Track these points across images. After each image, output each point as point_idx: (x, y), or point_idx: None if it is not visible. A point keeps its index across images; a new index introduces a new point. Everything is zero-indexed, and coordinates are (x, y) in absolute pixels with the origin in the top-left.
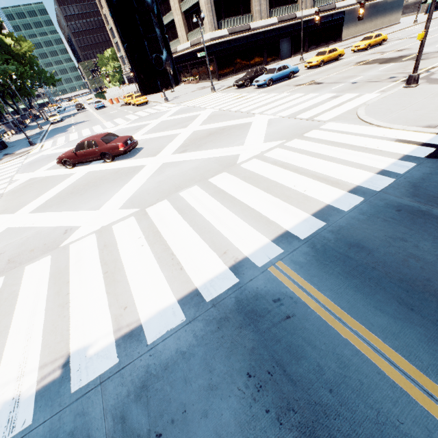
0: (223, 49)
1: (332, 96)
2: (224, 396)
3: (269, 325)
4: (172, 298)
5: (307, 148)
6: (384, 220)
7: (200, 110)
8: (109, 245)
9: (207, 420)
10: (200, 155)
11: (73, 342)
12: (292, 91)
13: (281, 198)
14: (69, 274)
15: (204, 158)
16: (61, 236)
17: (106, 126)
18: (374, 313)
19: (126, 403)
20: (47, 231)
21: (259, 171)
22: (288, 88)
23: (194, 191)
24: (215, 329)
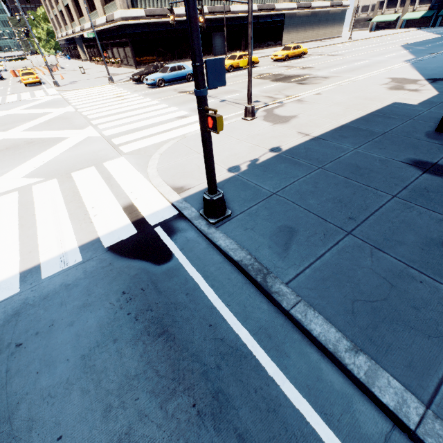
0: (140, 33)
1: (183, 115)
2: None
3: None
4: None
5: (39, 200)
6: None
7: (62, 106)
8: None
9: None
10: None
11: None
12: (166, 99)
13: None
14: None
15: None
16: None
17: None
18: None
19: None
20: None
21: None
22: (169, 94)
23: None
24: None
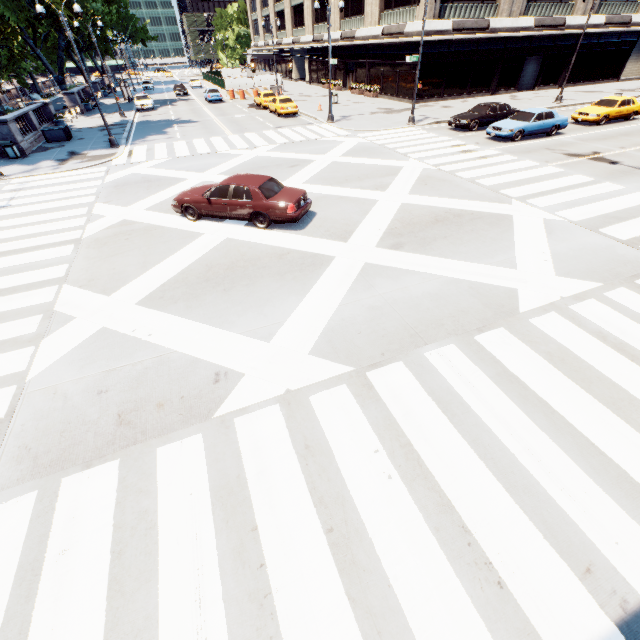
0: (436, 53)
1: None
2: None
3: None
4: None
5: None
6: None
7: (399, 158)
8: (315, 448)
9: None
10: (435, 267)
11: None
12: (565, 165)
13: None
14: (251, 505)
15: (444, 276)
16: (211, 387)
17: (234, 143)
18: None
19: None
20: (180, 364)
21: (578, 349)
22: (554, 156)
23: (455, 360)
24: None
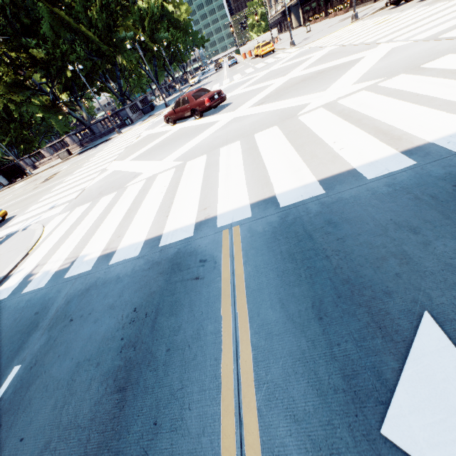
0: None
1: None
2: (112, 316)
3: (179, 279)
4: (144, 237)
5: (405, 87)
6: (415, 197)
7: (318, 50)
8: (146, 189)
9: (93, 325)
10: (270, 107)
11: (85, 250)
12: None
13: (304, 158)
14: (114, 207)
15: (271, 110)
16: (131, 179)
17: (223, 83)
18: (272, 305)
19: (75, 295)
20: (127, 175)
21: (312, 123)
22: None
23: (232, 147)
24: (146, 268)
